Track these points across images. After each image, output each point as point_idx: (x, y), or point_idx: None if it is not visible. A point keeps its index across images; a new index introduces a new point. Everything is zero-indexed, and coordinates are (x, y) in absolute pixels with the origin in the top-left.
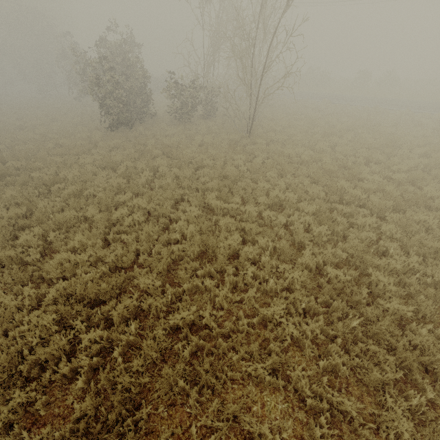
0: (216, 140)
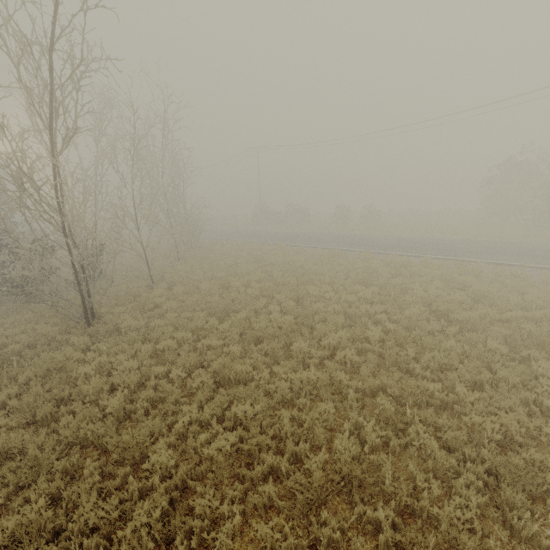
0: (2, 342)
